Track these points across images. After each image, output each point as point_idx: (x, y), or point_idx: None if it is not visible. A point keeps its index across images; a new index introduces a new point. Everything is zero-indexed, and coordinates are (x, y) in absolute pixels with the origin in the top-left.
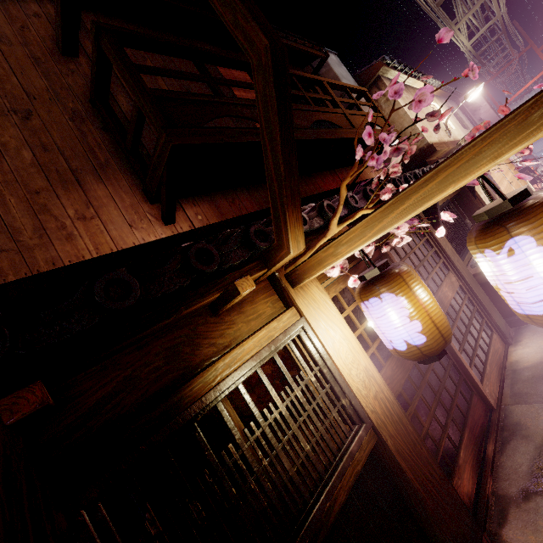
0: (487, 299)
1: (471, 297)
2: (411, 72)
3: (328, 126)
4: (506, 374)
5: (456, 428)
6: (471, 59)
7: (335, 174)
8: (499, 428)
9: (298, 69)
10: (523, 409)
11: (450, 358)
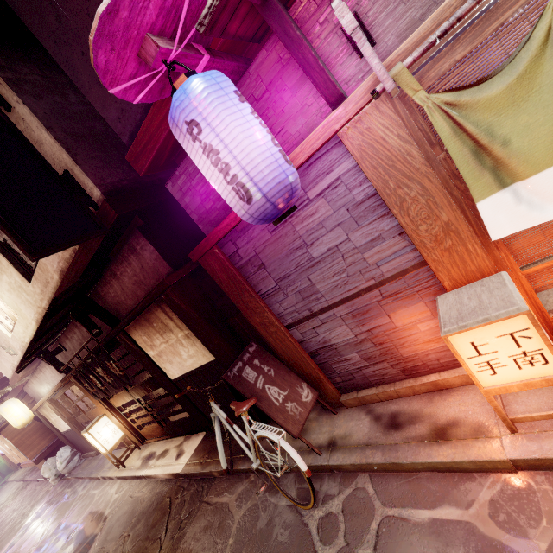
0: None
1: None
2: None
3: None
4: None
5: None
6: None
7: None
8: None
9: None
10: None
11: None
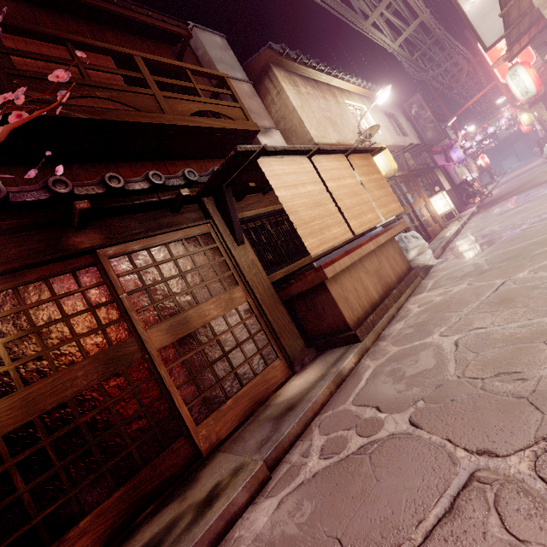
0: (286, 319)
1: (260, 316)
2: (319, 67)
3: (198, 115)
4: (259, 410)
5: (109, 484)
6: (405, 63)
7: (163, 166)
8: (185, 482)
9: (163, 46)
10: (220, 459)
11: (163, 392)
